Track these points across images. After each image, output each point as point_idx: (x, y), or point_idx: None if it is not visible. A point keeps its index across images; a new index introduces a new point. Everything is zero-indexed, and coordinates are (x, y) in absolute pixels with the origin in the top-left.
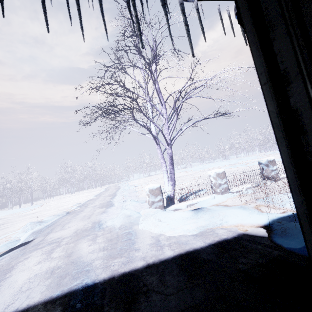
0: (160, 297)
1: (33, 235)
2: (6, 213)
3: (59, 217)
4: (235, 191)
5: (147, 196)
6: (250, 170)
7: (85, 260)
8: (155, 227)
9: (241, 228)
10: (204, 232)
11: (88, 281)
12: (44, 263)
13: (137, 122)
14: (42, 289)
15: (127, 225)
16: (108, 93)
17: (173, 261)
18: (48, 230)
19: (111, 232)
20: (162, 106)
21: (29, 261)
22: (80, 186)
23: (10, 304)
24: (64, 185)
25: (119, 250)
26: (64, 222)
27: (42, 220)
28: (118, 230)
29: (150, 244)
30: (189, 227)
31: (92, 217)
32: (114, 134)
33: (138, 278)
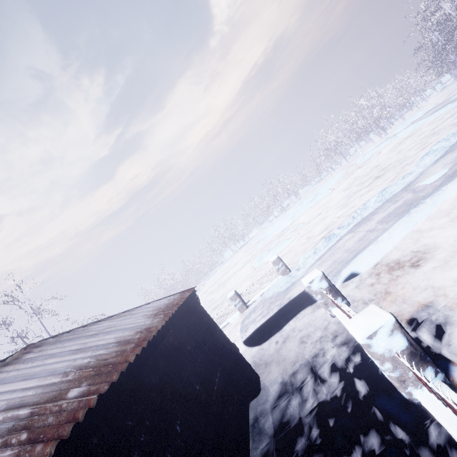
0: None
1: None
2: None
3: None
4: None
5: None
6: None
7: None
8: None
9: None
10: None
11: None
12: None
13: None
14: None
15: None
16: None
17: None
18: None
19: None
20: None
21: None
22: None
23: None
24: None
25: None
26: None
27: None
28: None
29: None
30: None
31: None
32: None
33: None
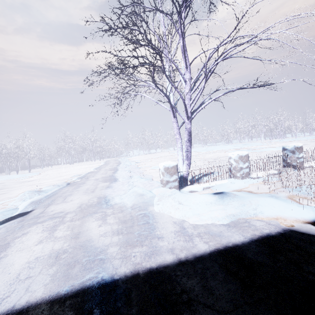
0: (212, 314)
1: (32, 205)
2: (3, 178)
3: (59, 188)
4: (255, 177)
5: (161, 174)
6: (274, 156)
7: (96, 244)
8: (176, 211)
9: (283, 222)
10: (237, 222)
11: (105, 275)
12: (46, 243)
13: (156, 85)
14: (46, 280)
15: (141, 206)
16: (127, 39)
17: (212, 258)
18: (48, 201)
19: (122, 211)
20: (186, 69)
21: (28, 238)
22: (78, 158)
23: (5, 298)
24: (62, 155)
25: (138, 236)
26: (65, 194)
27: (41, 189)
28: (130, 210)
29: (175, 232)
30: (217, 214)
31: (97, 191)
32: (123, 101)
33: (171, 278)
